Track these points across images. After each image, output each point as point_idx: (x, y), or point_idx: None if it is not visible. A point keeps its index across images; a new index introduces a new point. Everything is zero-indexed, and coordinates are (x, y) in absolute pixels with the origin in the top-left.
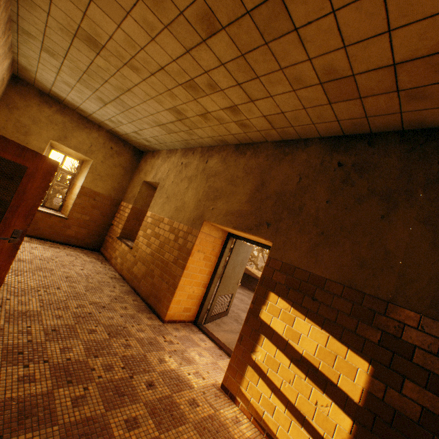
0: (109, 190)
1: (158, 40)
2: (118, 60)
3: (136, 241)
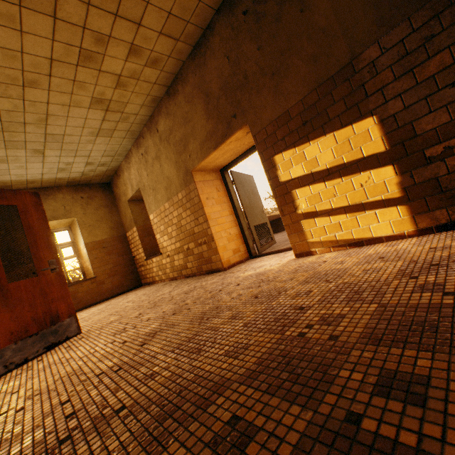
0: (108, 232)
1: (25, 29)
2: (15, 87)
3: (160, 245)
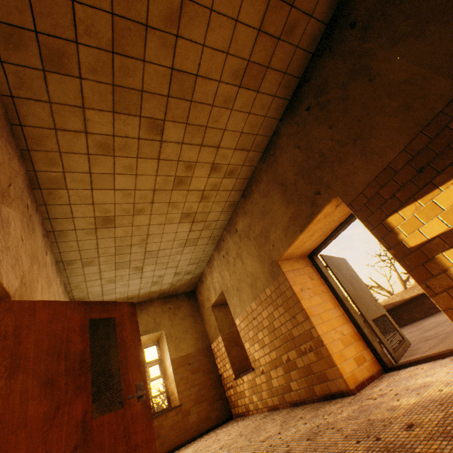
0: (193, 344)
1: (139, 172)
2: (128, 217)
3: (250, 357)
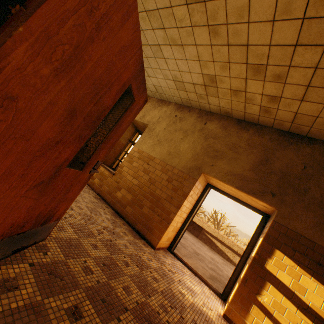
0: None
1: (277, 23)
2: (204, 19)
3: (120, 169)
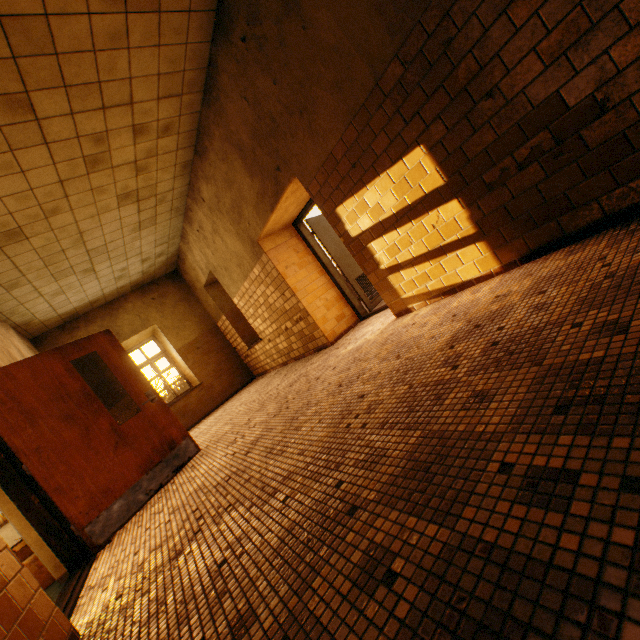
0: (197, 329)
1: (25, 168)
2: (40, 223)
3: (256, 330)
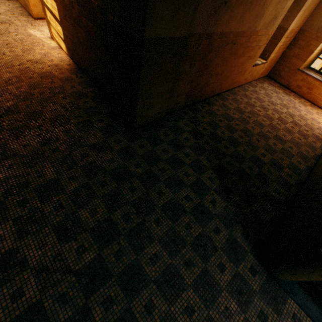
0: None
1: None
2: None
3: None
